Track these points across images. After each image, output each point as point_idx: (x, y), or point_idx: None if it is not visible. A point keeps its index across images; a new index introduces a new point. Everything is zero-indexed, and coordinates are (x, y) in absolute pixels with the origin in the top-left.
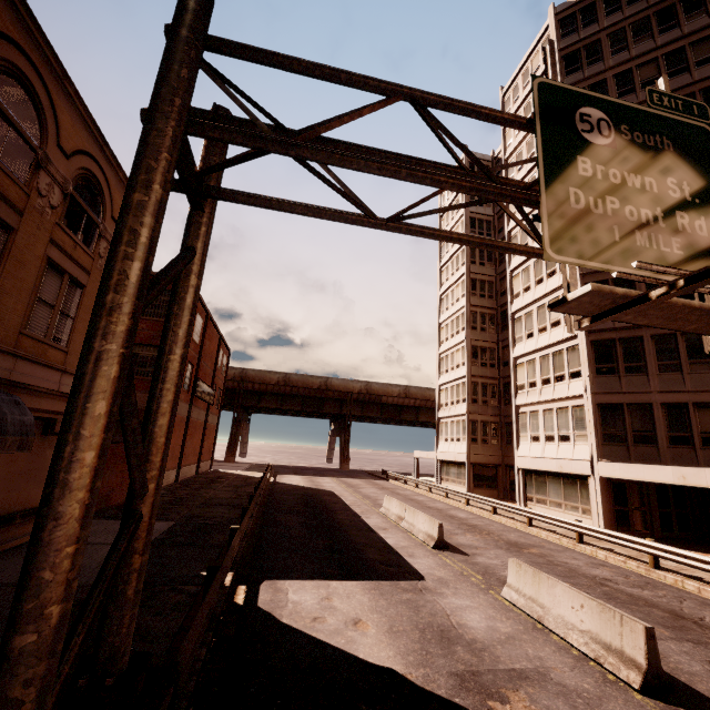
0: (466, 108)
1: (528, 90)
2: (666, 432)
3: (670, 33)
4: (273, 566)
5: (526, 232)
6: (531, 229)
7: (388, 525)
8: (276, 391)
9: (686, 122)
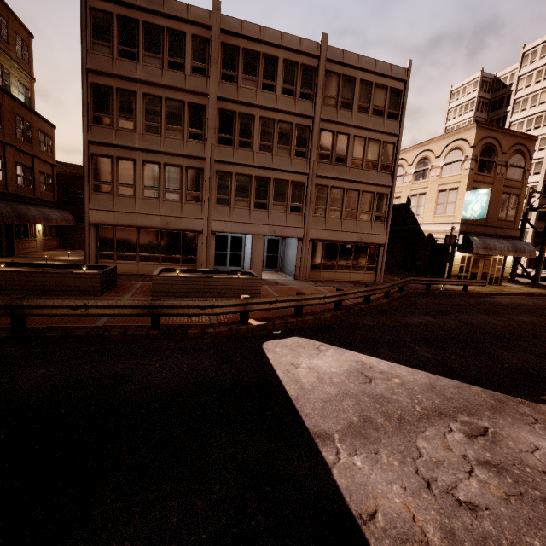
0: None
1: (543, 63)
2: None
3: None
4: None
5: None
6: None
7: None
8: None
9: None
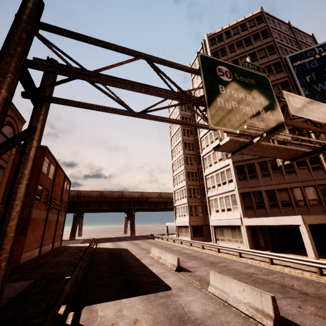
0: (171, 63)
1: None
2: (268, 202)
3: (249, 47)
4: (91, 296)
5: (202, 118)
6: (204, 116)
7: (154, 262)
8: (96, 200)
9: (258, 74)
